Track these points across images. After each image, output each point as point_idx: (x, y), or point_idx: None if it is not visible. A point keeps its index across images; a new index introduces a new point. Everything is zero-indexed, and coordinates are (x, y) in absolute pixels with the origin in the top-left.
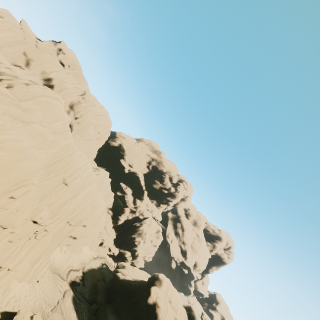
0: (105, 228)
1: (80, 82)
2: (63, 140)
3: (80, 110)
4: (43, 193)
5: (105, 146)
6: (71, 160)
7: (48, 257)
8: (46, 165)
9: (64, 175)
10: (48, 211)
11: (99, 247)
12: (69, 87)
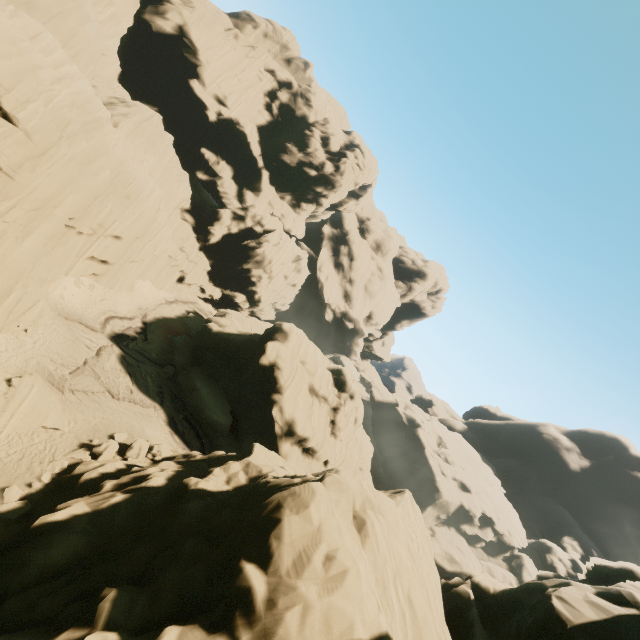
0: (182, 250)
1: None
2: None
3: None
4: None
5: (138, 33)
6: None
7: (37, 291)
8: None
9: None
10: None
11: (178, 285)
12: None
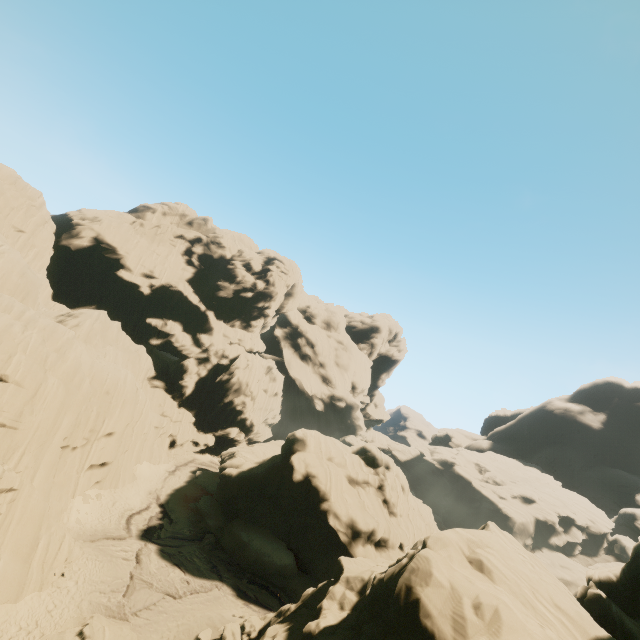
0: (164, 416)
1: None
2: None
3: None
4: None
5: (59, 257)
6: None
7: (59, 527)
8: None
9: None
10: None
11: (172, 451)
12: None
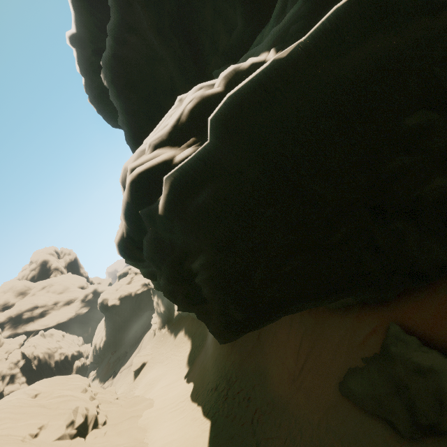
0: None
1: None
2: None
3: None
4: None
5: None
6: None
7: None
8: None
9: None
10: None
11: None
12: None
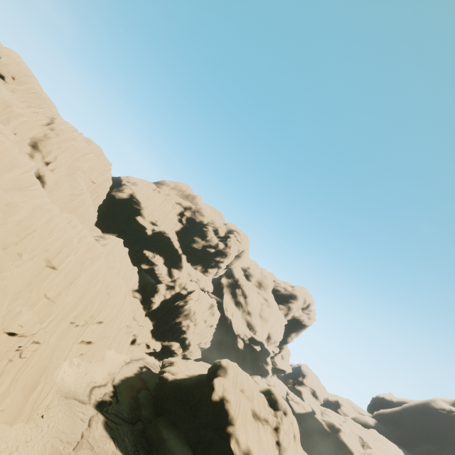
0: (134, 319)
1: (41, 104)
2: (30, 199)
3: (51, 150)
4: (16, 288)
5: (108, 201)
6: (52, 229)
7: (51, 379)
8: (7, 243)
9: (47, 255)
10: (32, 313)
11: (131, 347)
12: (22, 114)
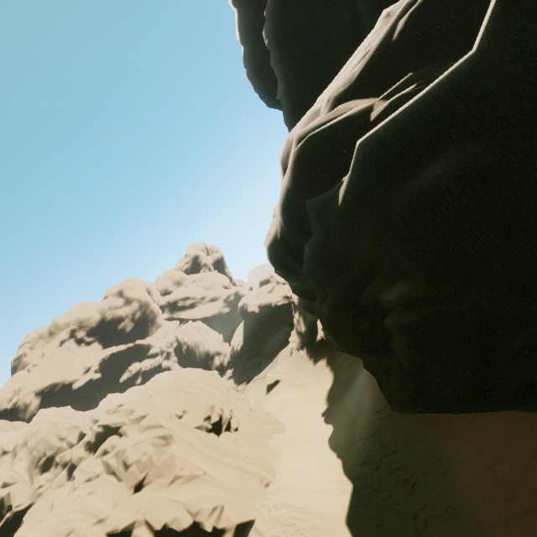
0: None
1: None
2: None
3: None
4: None
5: None
6: None
7: None
8: None
9: None
10: None
11: None
12: None
